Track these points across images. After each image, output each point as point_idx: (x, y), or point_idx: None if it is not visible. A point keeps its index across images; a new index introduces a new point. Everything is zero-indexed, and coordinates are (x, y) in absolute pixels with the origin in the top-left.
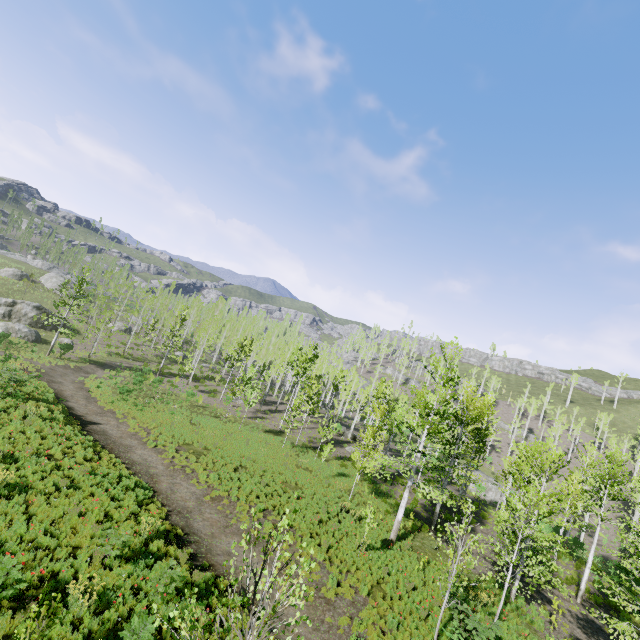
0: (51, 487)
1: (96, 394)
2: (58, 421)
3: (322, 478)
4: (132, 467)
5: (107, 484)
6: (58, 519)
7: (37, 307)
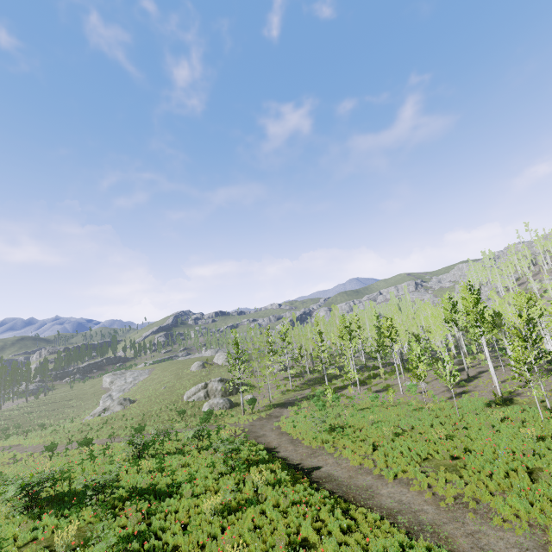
0: None
1: (296, 434)
2: (285, 482)
3: None
4: (396, 521)
5: None
6: None
7: (220, 380)
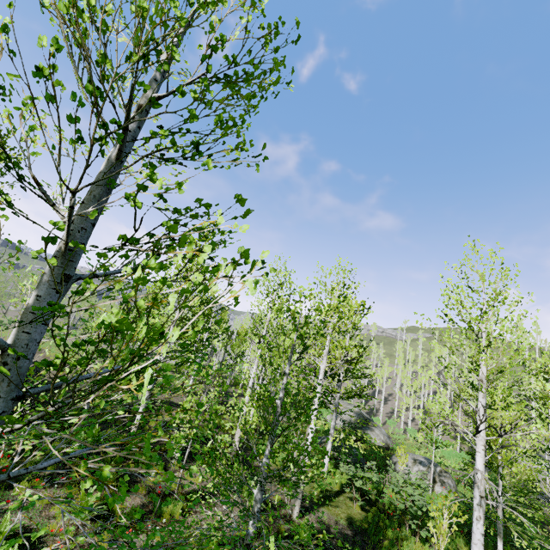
0: None
1: None
2: None
3: None
4: None
5: None
6: None
7: None
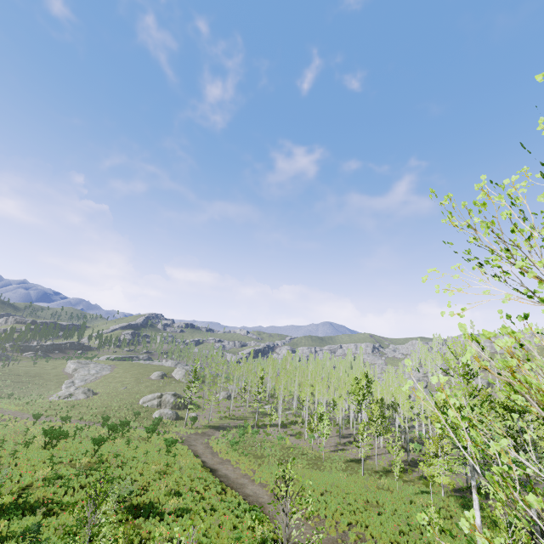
0: (201, 509)
1: (217, 449)
2: (198, 469)
3: (403, 496)
4: (247, 498)
5: (232, 507)
6: (208, 528)
7: (174, 394)
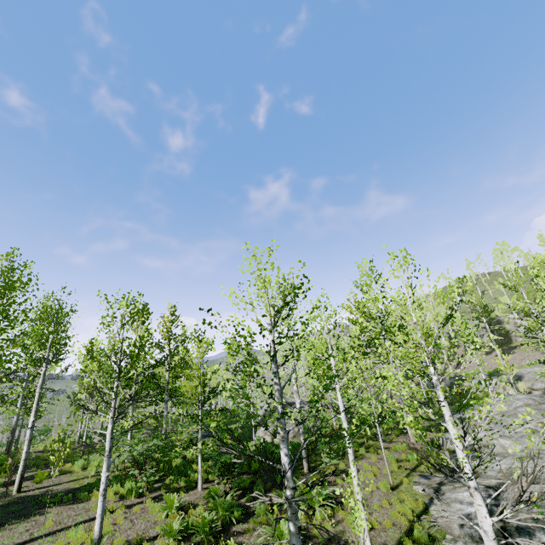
0: None
1: None
2: None
3: None
4: None
5: None
6: None
7: None
